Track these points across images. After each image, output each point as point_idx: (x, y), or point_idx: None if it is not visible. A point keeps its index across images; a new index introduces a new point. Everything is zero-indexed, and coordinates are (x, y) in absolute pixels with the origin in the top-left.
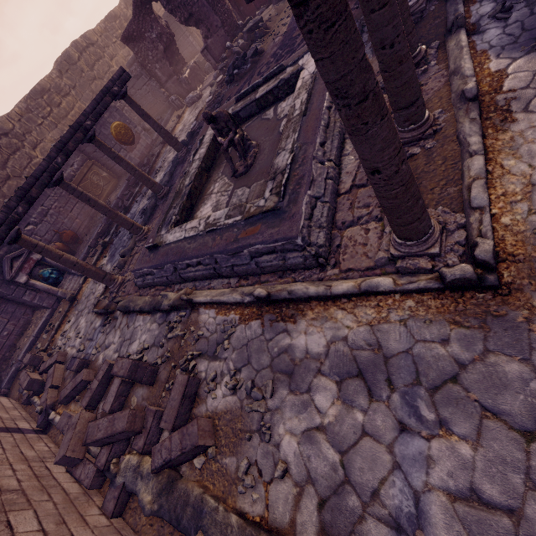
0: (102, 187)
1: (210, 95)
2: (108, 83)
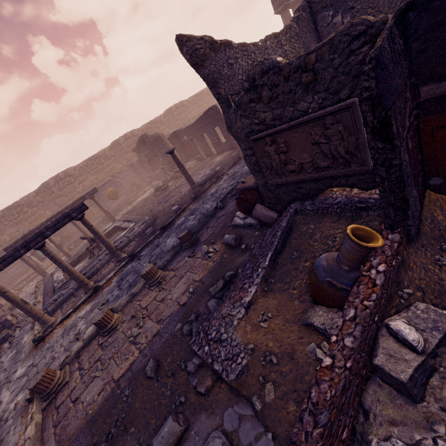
0: (95, 214)
1: (152, 192)
2: (85, 194)
